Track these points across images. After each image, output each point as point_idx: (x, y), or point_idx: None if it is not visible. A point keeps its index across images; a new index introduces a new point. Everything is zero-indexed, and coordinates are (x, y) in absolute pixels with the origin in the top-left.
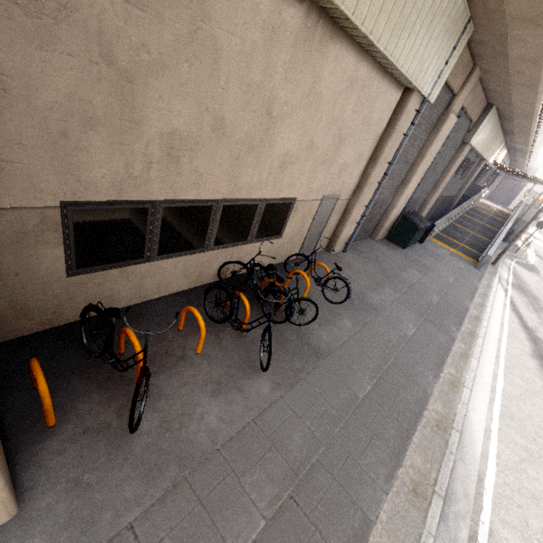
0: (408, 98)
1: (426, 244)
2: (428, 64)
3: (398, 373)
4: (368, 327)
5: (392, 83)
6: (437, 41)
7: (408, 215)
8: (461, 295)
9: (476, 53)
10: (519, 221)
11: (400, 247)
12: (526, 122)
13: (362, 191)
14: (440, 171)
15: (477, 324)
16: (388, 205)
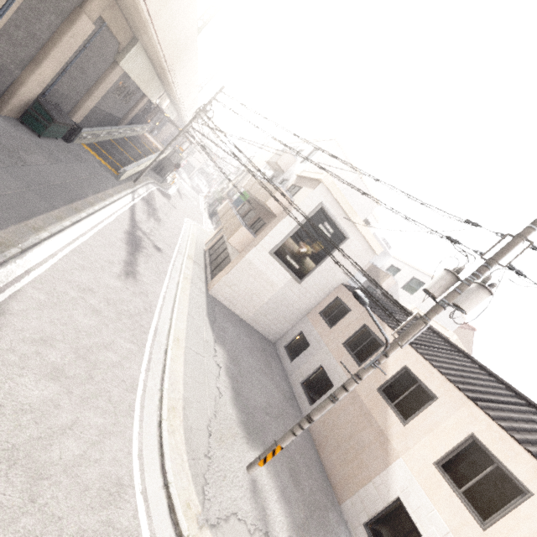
0: None
1: (73, 146)
2: None
3: None
4: None
5: None
6: None
7: (45, 103)
8: (87, 189)
9: None
10: (169, 161)
11: (36, 135)
12: (164, 74)
13: None
14: (93, 79)
15: (89, 207)
16: (15, 79)
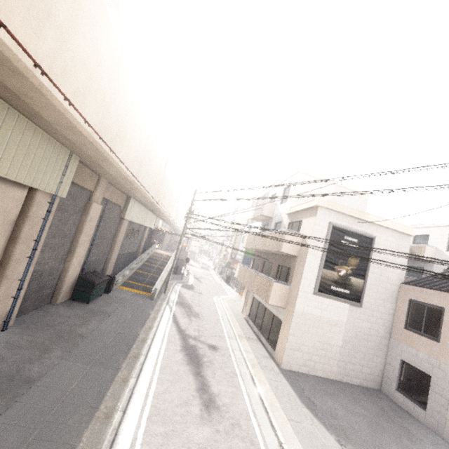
0: (34, 195)
1: (113, 293)
2: (42, 175)
3: (40, 445)
4: (12, 410)
5: (10, 184)
6: (43, 162)
7: (85, 275)
8: (135, 326)
9: (94, 170)
10: (179, 260)
11: (85, 303)
12: (154, 206)
13: (7, 267)
14: (111, 238)
15: (143, 345)
16: (61, 271)
